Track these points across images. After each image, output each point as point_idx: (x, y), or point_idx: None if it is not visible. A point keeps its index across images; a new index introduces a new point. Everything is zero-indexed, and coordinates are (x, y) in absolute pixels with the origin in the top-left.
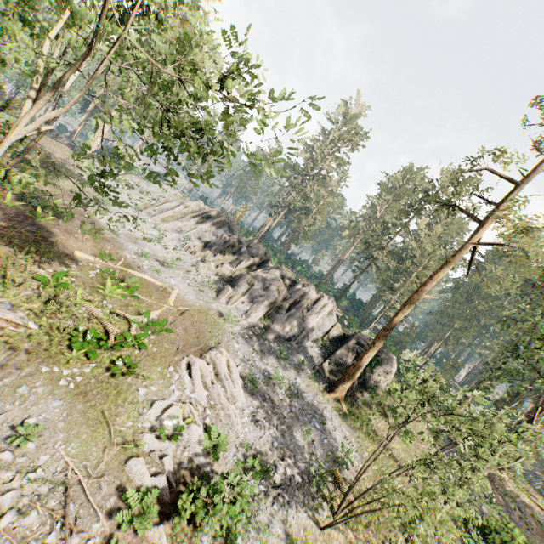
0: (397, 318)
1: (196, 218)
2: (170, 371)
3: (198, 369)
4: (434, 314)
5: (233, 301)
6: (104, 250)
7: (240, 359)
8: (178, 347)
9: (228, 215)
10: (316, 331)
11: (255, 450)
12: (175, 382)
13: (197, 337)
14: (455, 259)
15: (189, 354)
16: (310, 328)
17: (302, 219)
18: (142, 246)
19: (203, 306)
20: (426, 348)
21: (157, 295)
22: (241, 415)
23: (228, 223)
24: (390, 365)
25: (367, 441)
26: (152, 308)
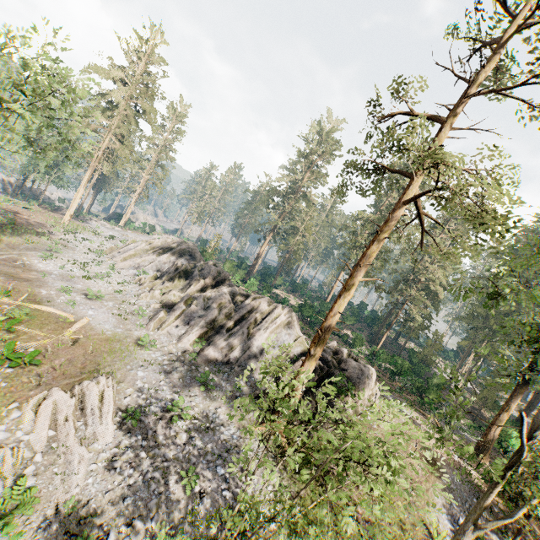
0: (332, 313)
1: (156, 251)
2: (10, 408)
3: (50, 403)
4: (463, 318)
5: (165, 326)
6: (6, 288)
7: (137, 388)
8: (39, 379)
9: (188, 244)
10: (269, 350)
11: (86, 511)
12: (10, 422)
13: (83, 368)
14: (388, 226)
15: (53, 387)
16: (257, 346)
17: (289, 239)
18: (75, 283)
19: (118, 334)
20: (462, 360)
21: (54, 326)
22: (94, 460)
23: (188, 251)
24: (361, 380)
25: (308, 489)
26: (34, 340)
